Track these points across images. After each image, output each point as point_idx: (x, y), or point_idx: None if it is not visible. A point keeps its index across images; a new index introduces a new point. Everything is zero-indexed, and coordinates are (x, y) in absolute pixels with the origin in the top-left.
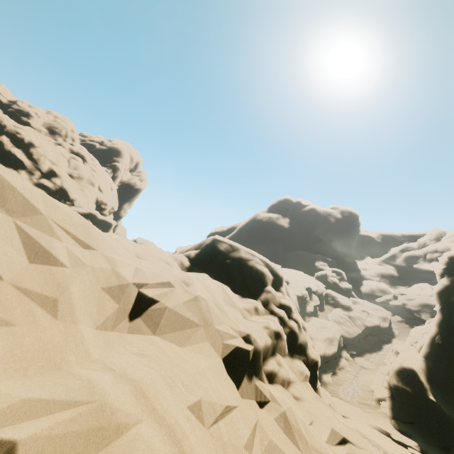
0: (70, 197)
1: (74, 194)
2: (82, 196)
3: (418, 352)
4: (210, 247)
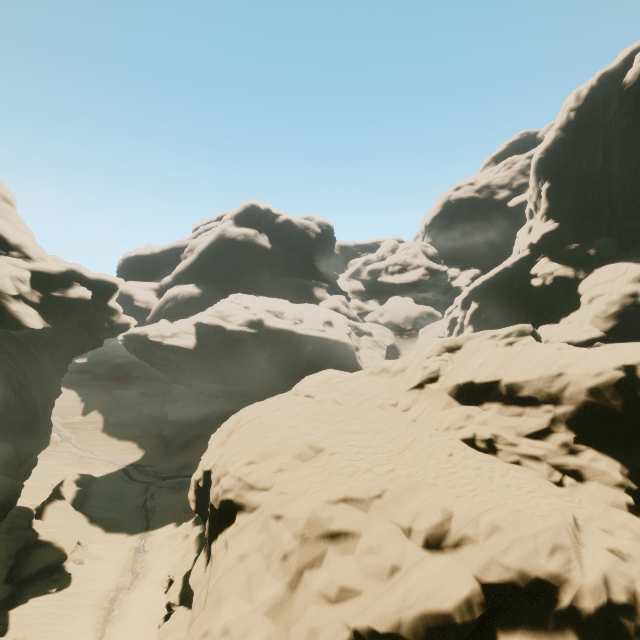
0: (9, 240)
1: (11, 233)
2: (23, 235)
3: None
4: (533, 333)
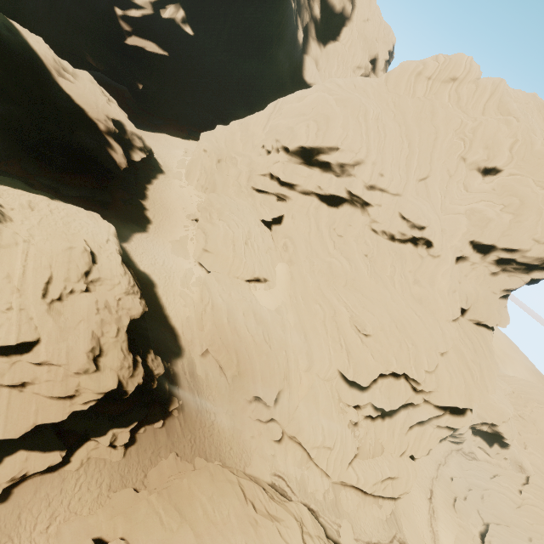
0: None
1: None
2: None
3: (401, 456)
4: None
